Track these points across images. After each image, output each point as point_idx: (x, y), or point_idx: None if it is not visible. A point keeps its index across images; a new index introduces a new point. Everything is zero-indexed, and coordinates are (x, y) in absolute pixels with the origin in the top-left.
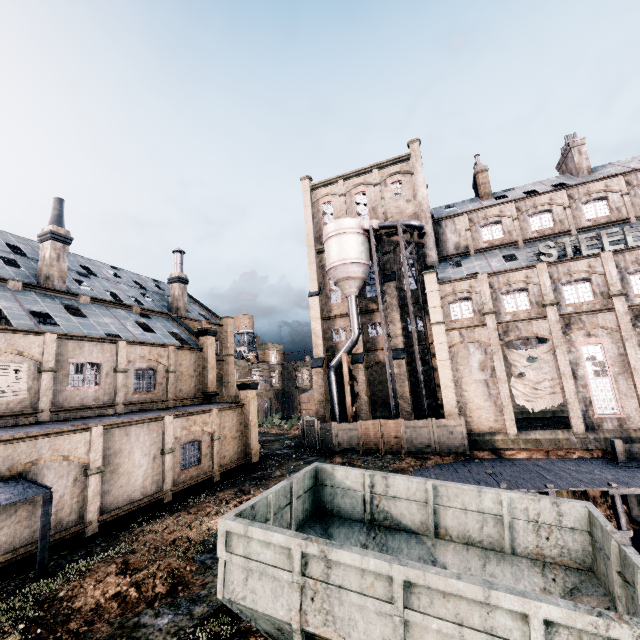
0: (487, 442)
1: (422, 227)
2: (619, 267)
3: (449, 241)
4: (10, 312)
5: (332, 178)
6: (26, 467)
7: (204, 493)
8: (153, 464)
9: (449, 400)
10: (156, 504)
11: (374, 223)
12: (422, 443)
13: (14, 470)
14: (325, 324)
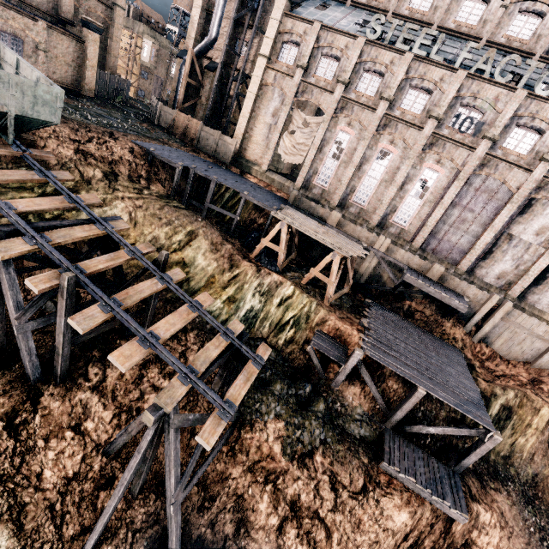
0: (248, 167)
1: None
2: (408, 75)
3: None
4: None
5: None
6: None
7: None
8: None
9: (240, 127)
10: None
11: None
12: (207, 146)
13: None
14: (206, 19)
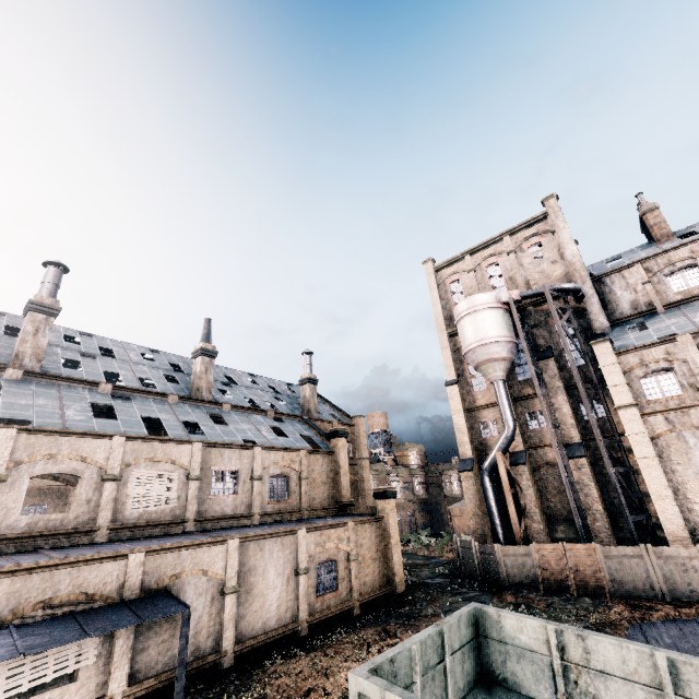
0: None
1: (578, 289)
2: None
3: (621, 300)
4: (168, 423)
5: (457, 255)
6: (171, 580)
7: (343, 629)
8: (287, 586)
9: (669, 517)
10: (291, 637)
11: (514, 294)
12: (637, 582)
13: (161, 583)
14: (469, 417)
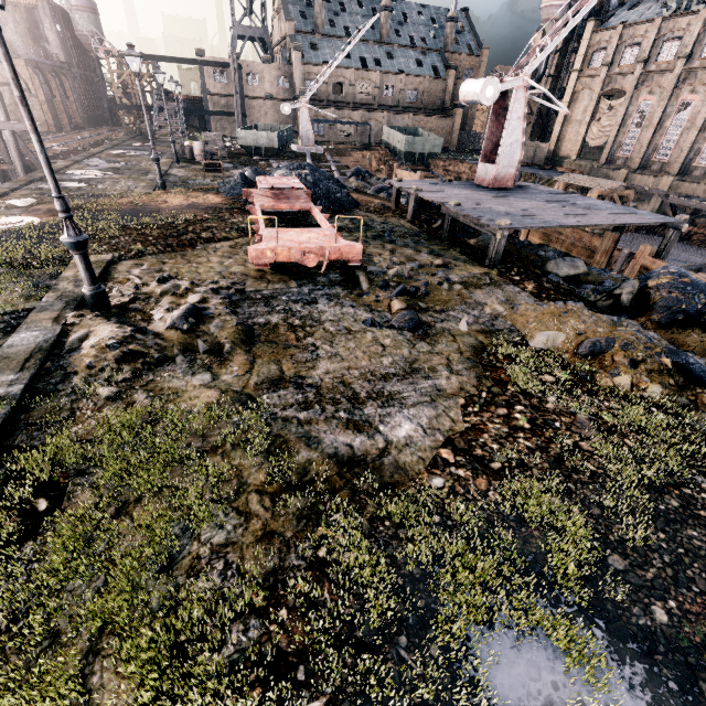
0: (560, 163)
1: None
2: (705, 27)
3: None
4: (368, 61)
5: None
6: (368, 120)
7: None
8: None
9: (555, 132)
10: None
11: None
12: (527, 156)
13: (366, 120)
14: None
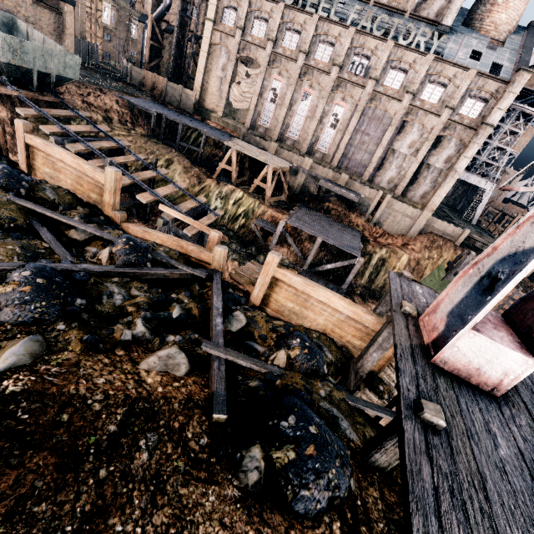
0: (207, 115)
1: None
2: (317, 32)
3: None
4: None
5: None
6: None
7: None
8: None
9: (198, 81)
10: None
11: None
12: (173, 99)
13: None
14: None
